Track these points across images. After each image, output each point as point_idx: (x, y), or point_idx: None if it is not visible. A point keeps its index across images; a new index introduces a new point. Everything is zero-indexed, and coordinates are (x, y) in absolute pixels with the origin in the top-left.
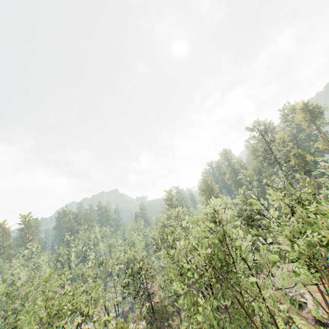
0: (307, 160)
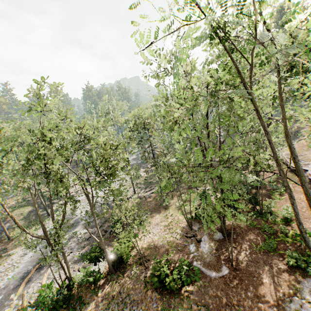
0: None
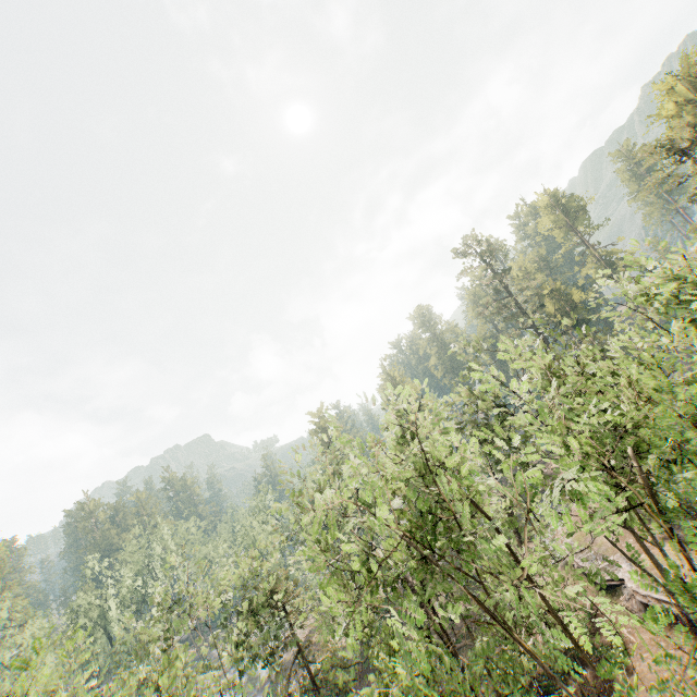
0: (574, 300)
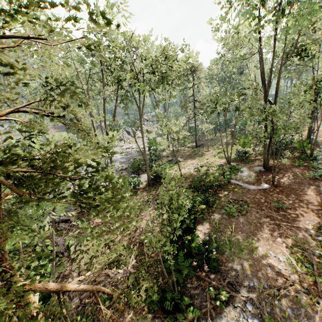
0: None
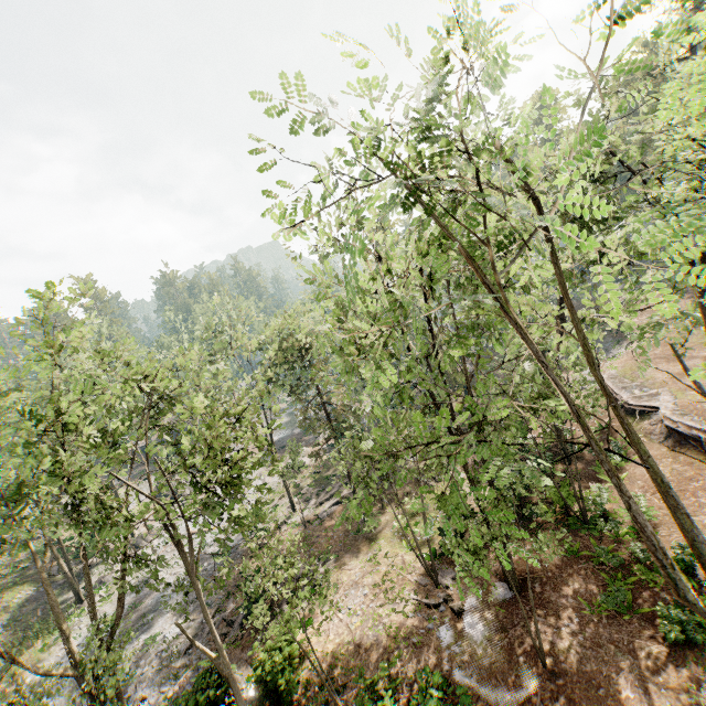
0: None
